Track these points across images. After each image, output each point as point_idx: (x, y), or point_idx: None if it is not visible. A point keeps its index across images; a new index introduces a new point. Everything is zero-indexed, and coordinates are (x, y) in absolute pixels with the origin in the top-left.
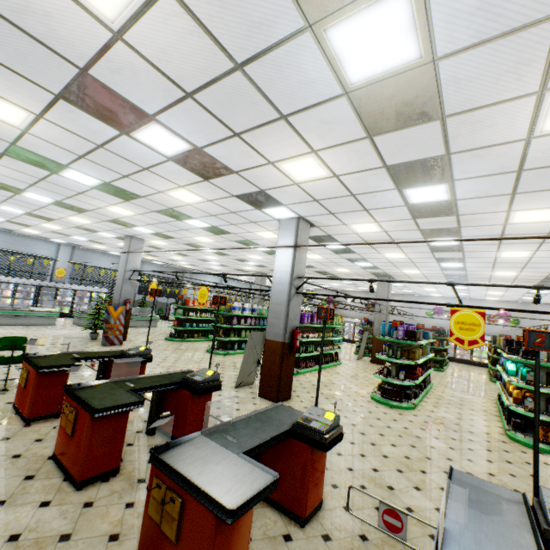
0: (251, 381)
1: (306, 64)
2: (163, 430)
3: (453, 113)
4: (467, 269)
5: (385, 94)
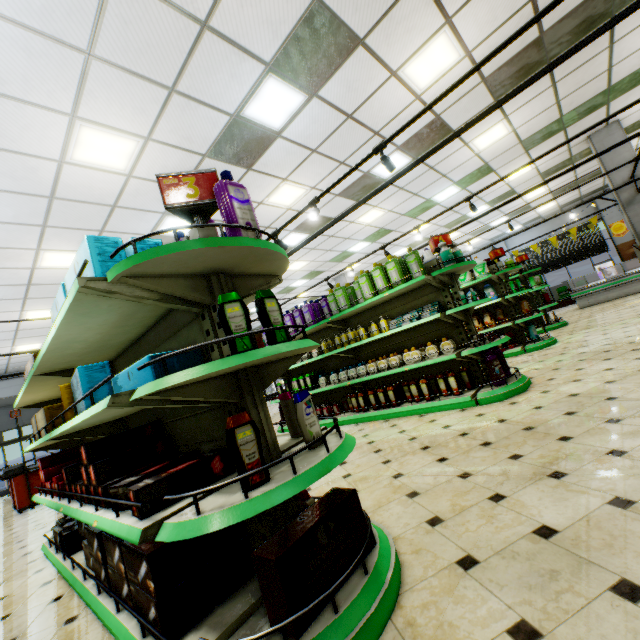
0: None
1: None
2: None
3: None
4: None
5: None
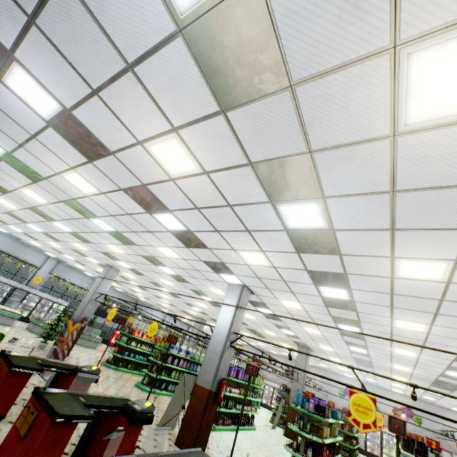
0: (171, 426)
1: (266, 213)
2: (88, 456)
3: (345, 254)
4: (371, 356)
5: (307, 236)
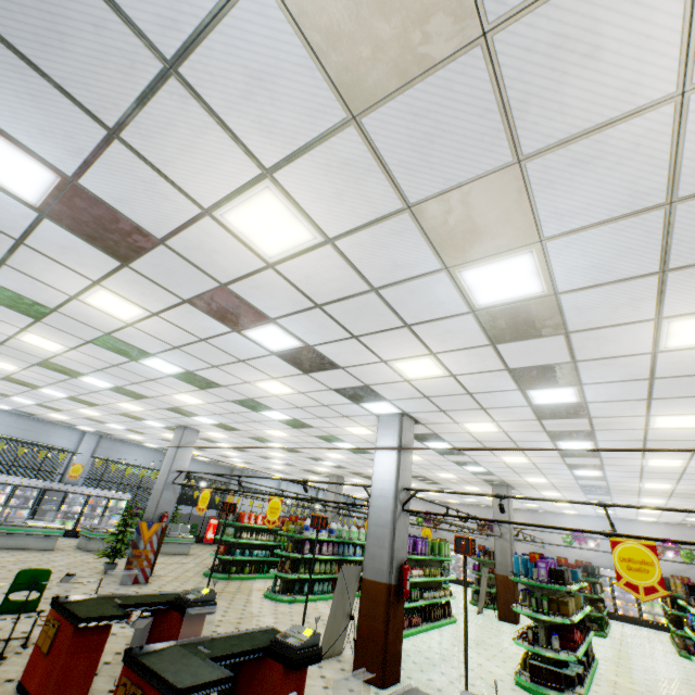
0: (338, 648)
1: (438, 290)
2: None
3: (576, 330)
4: (608, 478)
5: (510, 313)
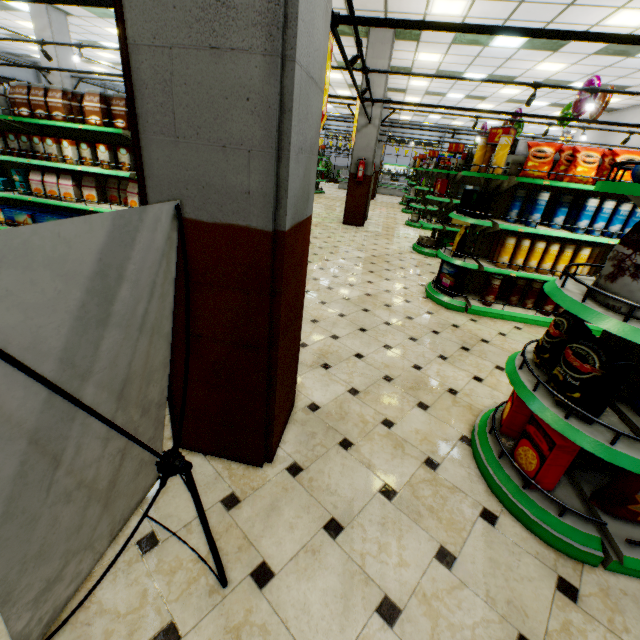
0: None
1: None
2: None
3: None
4: None
5: None
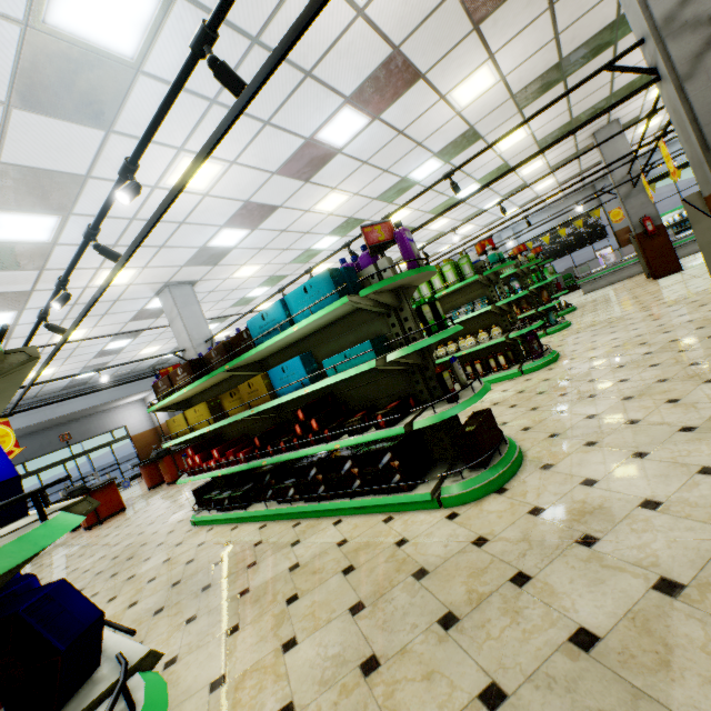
0: None
1: None
2: None
3: None
4: None
5: None
